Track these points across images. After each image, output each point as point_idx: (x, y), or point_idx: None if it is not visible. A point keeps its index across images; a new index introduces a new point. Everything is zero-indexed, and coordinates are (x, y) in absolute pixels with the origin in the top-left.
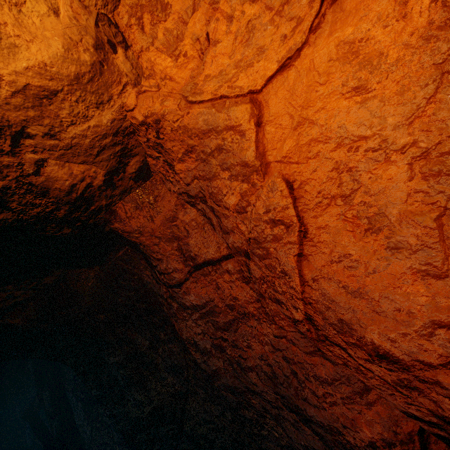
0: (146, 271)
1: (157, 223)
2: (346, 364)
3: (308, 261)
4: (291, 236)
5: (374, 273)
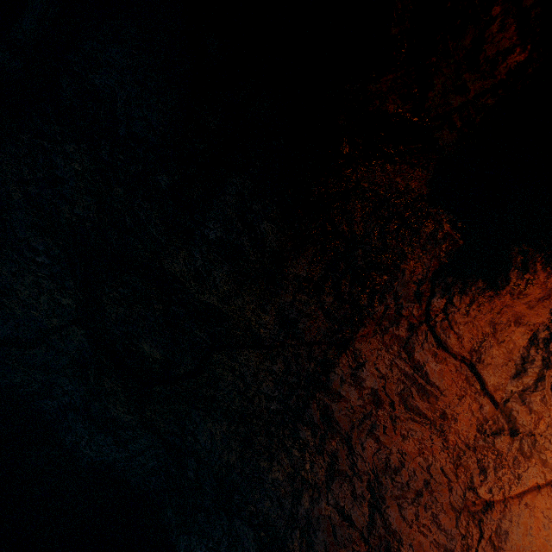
0: (420, 268)
1: (517, 308)
2: (465, 536)
3: (537, 495)
4: (549, 474)
5: (546, 541)
